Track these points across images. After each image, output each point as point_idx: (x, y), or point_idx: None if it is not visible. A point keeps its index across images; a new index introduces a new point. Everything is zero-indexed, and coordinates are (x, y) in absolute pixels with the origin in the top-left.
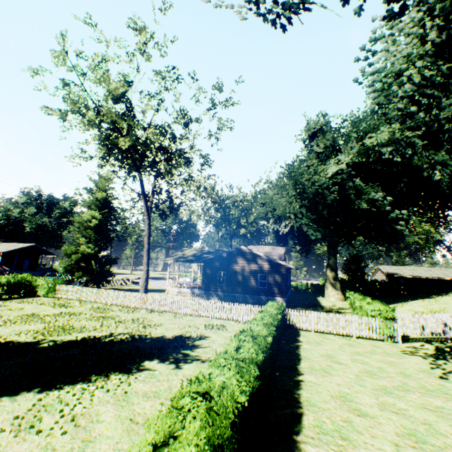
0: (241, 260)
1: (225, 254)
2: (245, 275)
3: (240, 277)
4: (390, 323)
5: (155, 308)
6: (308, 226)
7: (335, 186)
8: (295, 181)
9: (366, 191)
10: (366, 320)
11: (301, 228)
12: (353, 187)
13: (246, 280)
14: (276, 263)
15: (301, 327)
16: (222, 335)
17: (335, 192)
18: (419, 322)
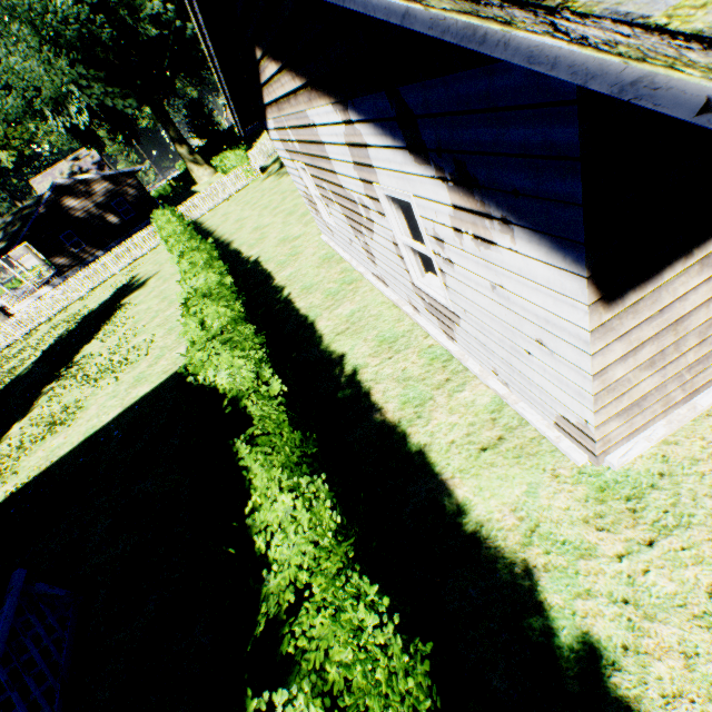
0: (75, 202)
1: (45, 208)
2: (99, 217)
3: (95, 223)
4: (249, 165)
5: (48, 320)
6: (111, 95)
7: (95, 7)
8: (34, 25)
9: (140, 4)
10: (234, 175)
11: (101, 103)
12: (120, 3)
13: (106, 222)
14: (119, 175)
15: (198, 218)
16: (147, 266)
17: (107, 26)
18: (270, 151)
